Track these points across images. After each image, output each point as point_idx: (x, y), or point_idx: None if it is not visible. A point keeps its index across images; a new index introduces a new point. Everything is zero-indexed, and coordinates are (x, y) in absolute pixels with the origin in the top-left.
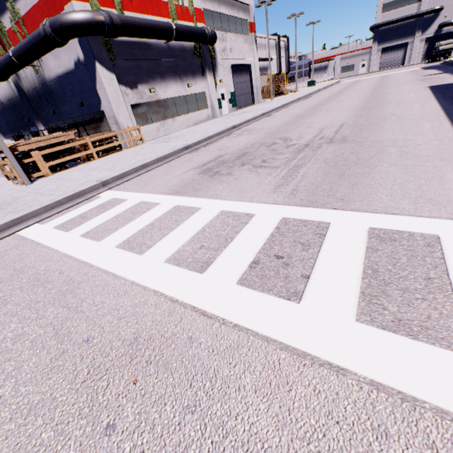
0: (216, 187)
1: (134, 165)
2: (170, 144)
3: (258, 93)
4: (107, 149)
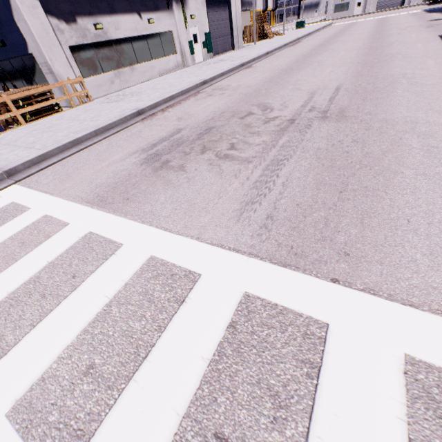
0: (156, 195)
1: (61, 141)
2: (120, 106)
3: (239, 34)
4: (40, 110)
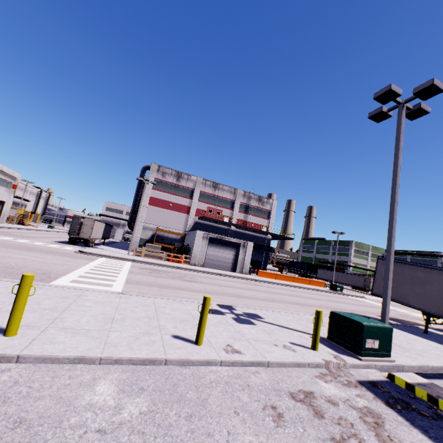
0: None
1: None
2: None
3: (5, 217)
4: None
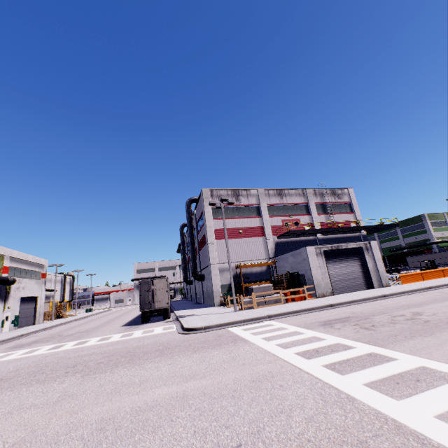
0: (25, 348)
1: None
2: None
3: (41, 316)
4: None
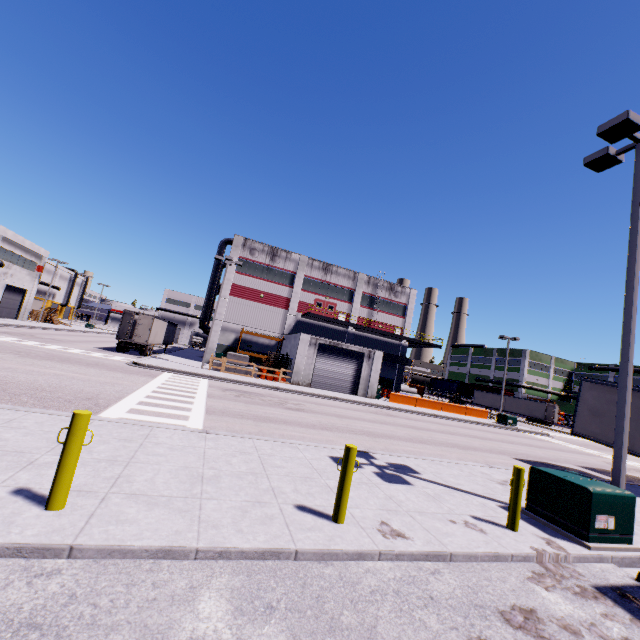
0: None
1: None
2: None
3: (26, 312)
4: None
